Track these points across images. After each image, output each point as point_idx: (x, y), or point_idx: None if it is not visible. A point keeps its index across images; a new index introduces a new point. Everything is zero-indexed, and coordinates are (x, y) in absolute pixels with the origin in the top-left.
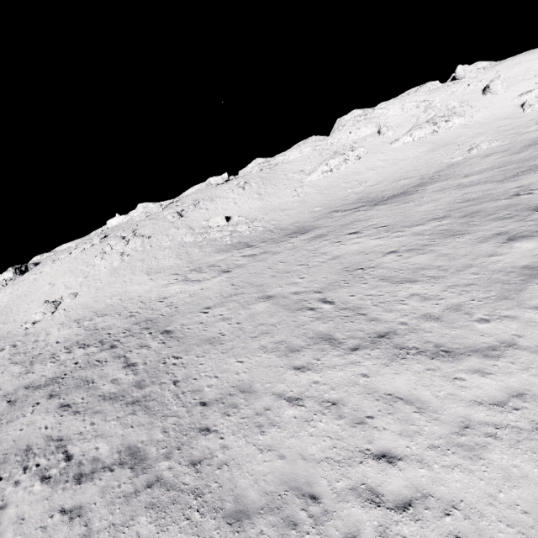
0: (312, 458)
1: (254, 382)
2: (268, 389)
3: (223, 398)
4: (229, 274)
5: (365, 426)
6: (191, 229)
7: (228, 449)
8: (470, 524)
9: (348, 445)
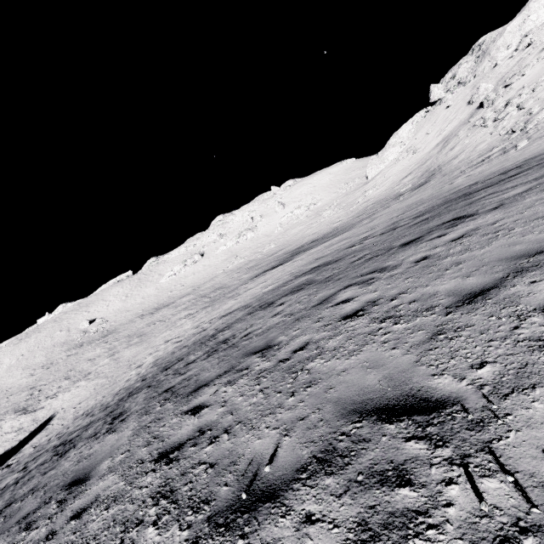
0: None
1: None
2: None
3: None
4: (46, 371)
5: None
6: (68, 331)
7: None
8: None
9: None
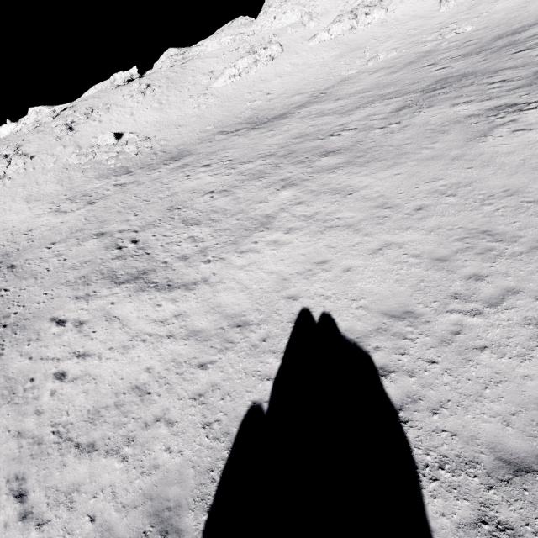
0: (46, 358)
1: (45, 310)
2: (51, 315)
3: (19, 322)
4: (91, 206)
5: (87, 338)
6: (78, 148)
7: (3, 355)
8: (95, 386)
9: (71, 349)
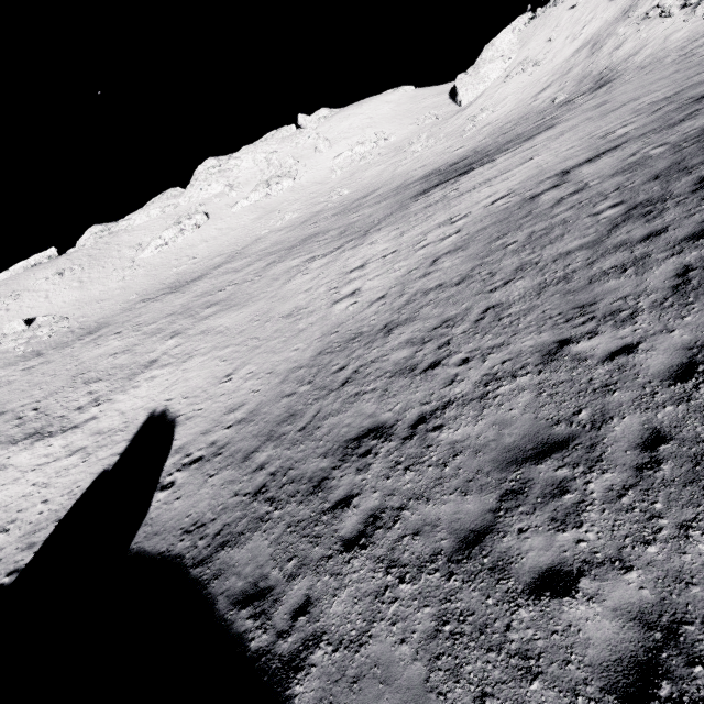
0: None
1: None
2: None
3: None
4: None
5: None
6: None
7: None
8: None
9: None
